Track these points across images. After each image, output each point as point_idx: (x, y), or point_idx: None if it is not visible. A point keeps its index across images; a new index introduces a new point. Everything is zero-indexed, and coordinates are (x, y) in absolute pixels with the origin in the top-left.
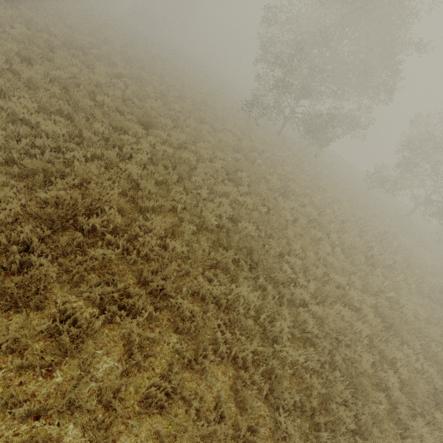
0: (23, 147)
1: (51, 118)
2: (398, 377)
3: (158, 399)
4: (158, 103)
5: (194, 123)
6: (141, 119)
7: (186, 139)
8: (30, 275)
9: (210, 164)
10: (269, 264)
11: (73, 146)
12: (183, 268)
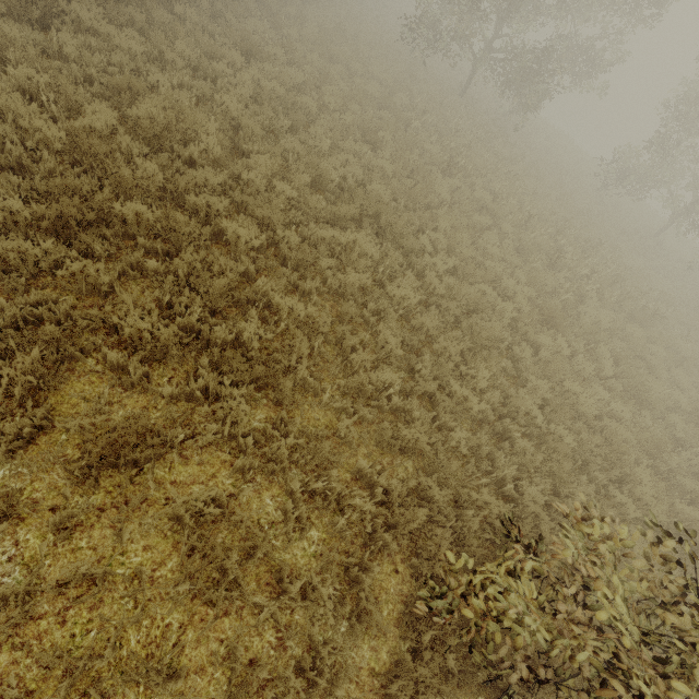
0: (99, 64)
1: (123, 30)
2: (539, 361)
3: (265, 295)
4: (263, 25)
5: (318, 59)
6: (239, 44)
7: (305, 81)
8: (139, 177)
9: (337, 116)
10: (399, 229)
11: (155, 70)
12: (294, 216)
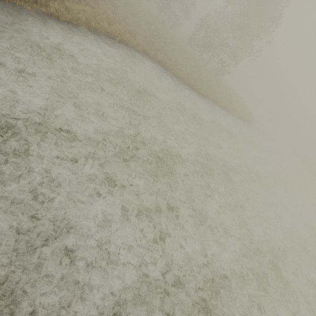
0: None
1: None
2: None
3: None
4: None
5: None
6: None
7: None
8: None
9: None
10: None
11: None
12: None
